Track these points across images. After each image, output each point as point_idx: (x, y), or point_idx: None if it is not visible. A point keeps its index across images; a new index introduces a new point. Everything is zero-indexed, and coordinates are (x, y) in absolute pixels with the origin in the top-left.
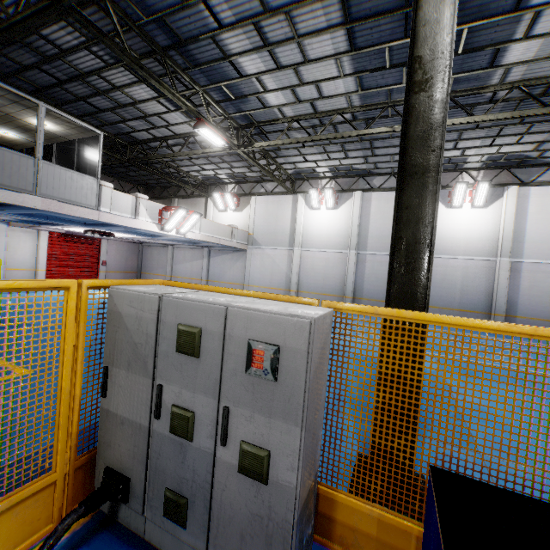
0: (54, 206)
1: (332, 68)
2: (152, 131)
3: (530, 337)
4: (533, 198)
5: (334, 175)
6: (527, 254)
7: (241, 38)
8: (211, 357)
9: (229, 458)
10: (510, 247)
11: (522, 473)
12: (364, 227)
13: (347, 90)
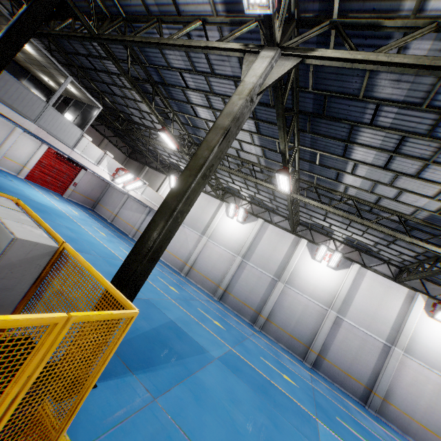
0: (43, 134)
1: (248, 137)
2: (143, 120)
3: (115, 297)
4: (367, 278)
5: (252, 201)
6: (349, 316)
7: (198, 97)
8: None
9: None
10: (340, 305)
11: (163, 420)
12: (255, 244)
13: (257, 153)
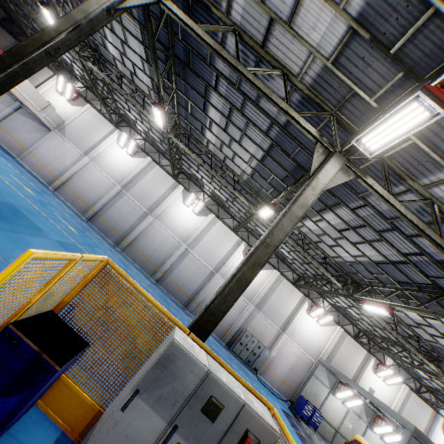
0: None
1: (140, 63)
2: None
3: None
4: (217, 226)
5: (147, 139)
6: (195, 250)
7: None
8: None
9: None
10: (192, 241)
11: None
12: (138, 179)
13: (148, 85)
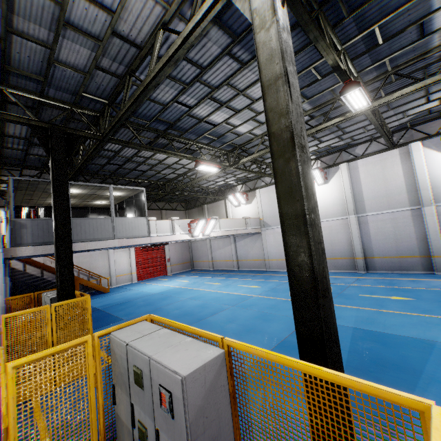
0: (125, 242)
1: None
2: (176, 172)
3: (361, 391)
4: None
5: (318, 156)
6: None
7: (205, 107)
8: (148, 391)
9: None
10: None
11: None
12: (358, 192)
13: None
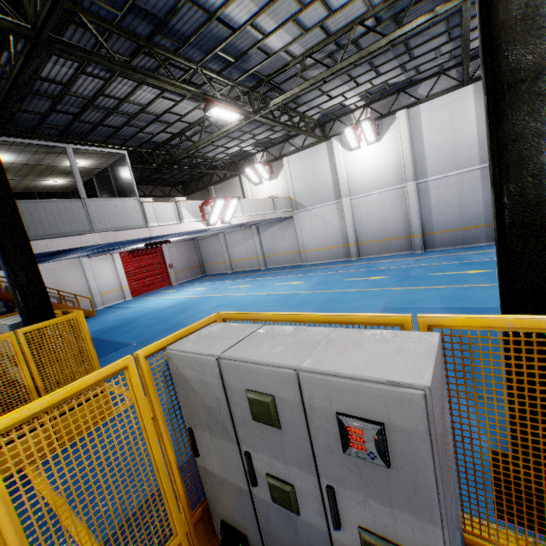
0: (111, 237)
1: None
2: (169, 130)
3: None
4: None
5: (368, 102)
6: None
7: None
8: (295, 428)
9: (349, 541)
10: None
11: None
12: (418, 150)
13: None
